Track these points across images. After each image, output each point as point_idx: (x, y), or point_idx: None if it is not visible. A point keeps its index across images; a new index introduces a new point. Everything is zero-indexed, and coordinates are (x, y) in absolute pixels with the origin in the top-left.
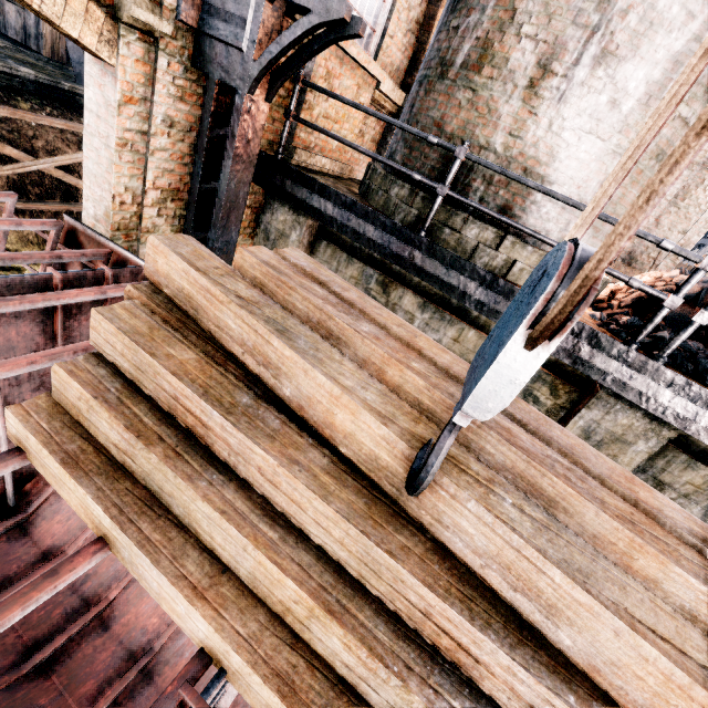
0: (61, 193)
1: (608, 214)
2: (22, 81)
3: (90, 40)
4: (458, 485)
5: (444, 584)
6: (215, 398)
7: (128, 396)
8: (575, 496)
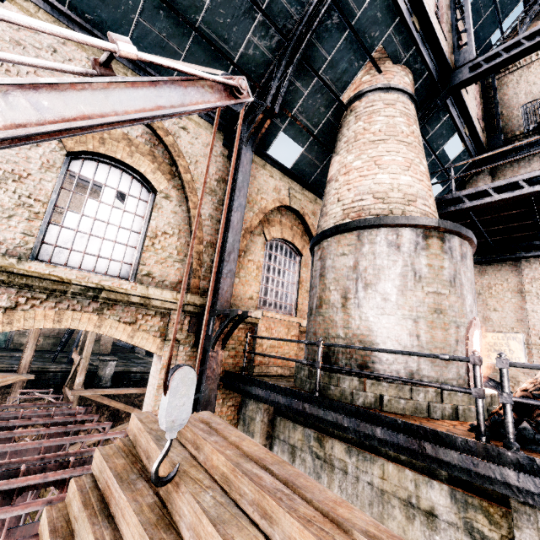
0: None
1: (432, 349)
2: None
3: (153, 349)
4: (187, 486)
5: None
6: (120, 476)
7: (92, 490)
8: (276, 505)
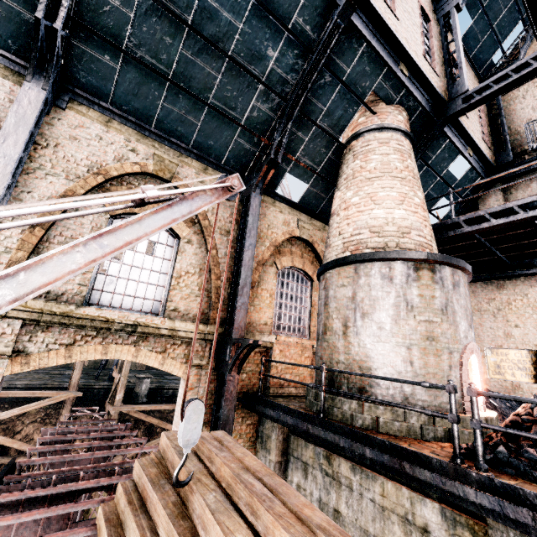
0: None
1: (425, 374)
2: None
3: (180, 374)
4: (198, 488)
5: (186, 536)
6: (153, 481)
7: (134, 491)
8: (259, 505)
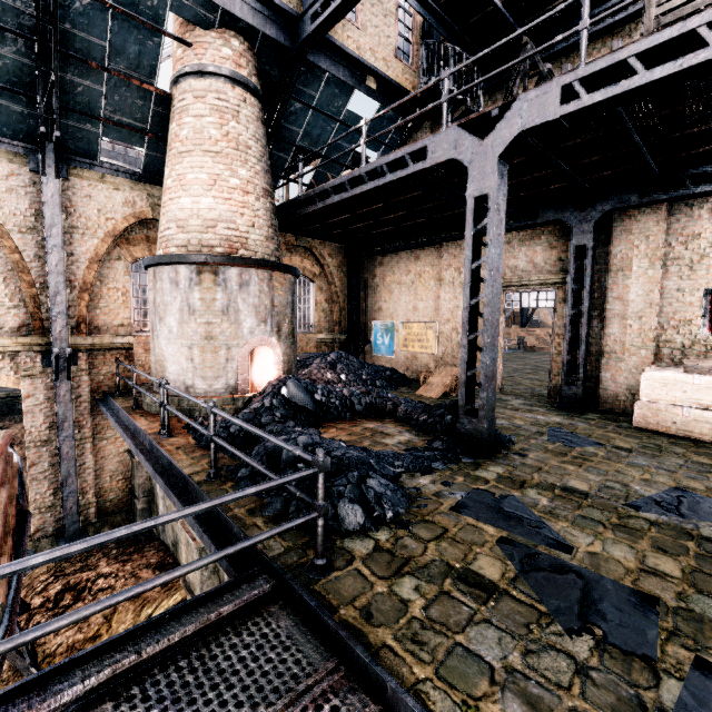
0: None
1: (204, 368)
2: None
3: (10, 385)
4: None
5: None
6: None
7: None
8: None
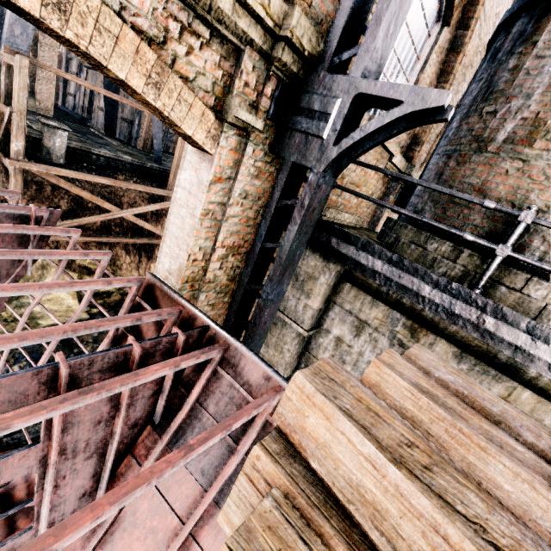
0: (132, 230)
1: None
2: (123, 163)
3: (199, 136)
4: None
5: None
6: None
7: None
8: None
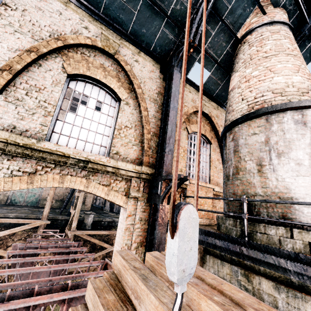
0: None
1: None
2: (115, 222)
3: (121, 203)
4: None
5: None
6: None
7: None
8: None
